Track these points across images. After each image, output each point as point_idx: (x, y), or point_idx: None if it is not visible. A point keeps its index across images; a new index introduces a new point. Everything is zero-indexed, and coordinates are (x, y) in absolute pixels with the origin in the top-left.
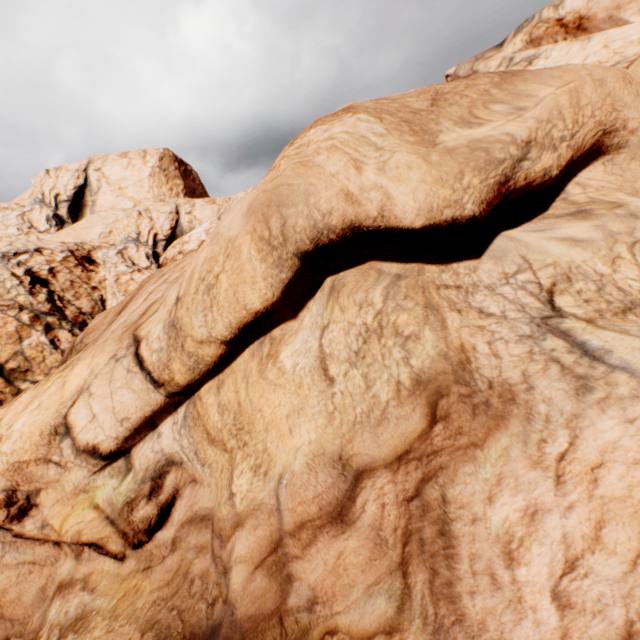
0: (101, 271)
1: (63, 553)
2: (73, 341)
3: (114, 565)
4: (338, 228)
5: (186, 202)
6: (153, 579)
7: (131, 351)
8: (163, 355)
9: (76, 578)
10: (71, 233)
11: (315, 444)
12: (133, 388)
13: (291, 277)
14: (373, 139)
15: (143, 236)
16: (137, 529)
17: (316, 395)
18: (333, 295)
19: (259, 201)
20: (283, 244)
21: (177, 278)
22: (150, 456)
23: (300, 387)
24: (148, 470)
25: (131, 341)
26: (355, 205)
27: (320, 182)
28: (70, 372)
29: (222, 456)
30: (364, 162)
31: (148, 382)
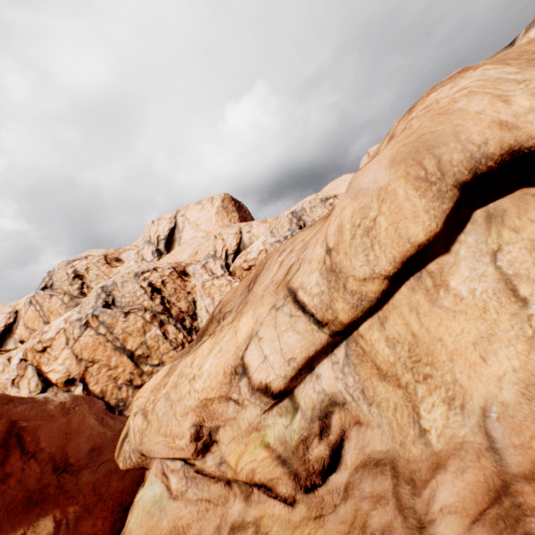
0: (192, 280)
1: (232, 494)
2: (211, 313)
3: (284, 510)
4: (495, 155)
5: (246, 224)
6: (327, 529)
7: (288, 300)
8: (324, 297)
9: (247, 521)
10: (171, 257)
11: (521, 372)
12: (297, 330)
13: (450, 208)
14: (510, 77)
15: (218, 252)
16: (311, 470)
17: (507, 318)
18: (494, 221)
19: (402, 153)
20: (440, 178)
21: (304, 246)
22: (313, 396)
23: (484, 311)
24: (314, 409)
25: (286, 293)
26: (512, 130)
27: (466, 121)
28: (237, 323)
29: (394, 393)
30: (509, 95)
31: (311, 323)
